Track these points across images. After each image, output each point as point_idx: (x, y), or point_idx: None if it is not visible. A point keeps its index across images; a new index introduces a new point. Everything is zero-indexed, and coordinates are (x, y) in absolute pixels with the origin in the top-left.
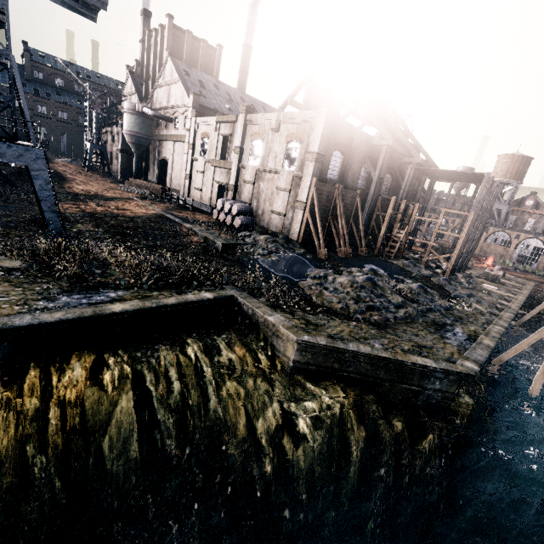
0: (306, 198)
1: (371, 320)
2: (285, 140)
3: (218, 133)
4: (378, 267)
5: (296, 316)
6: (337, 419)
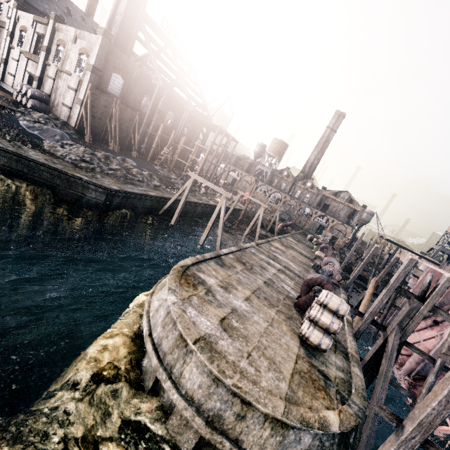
0: (83, 97)
1: (78, 164)
2: (78, 51)
3: (35, 31)
4: (135, 162)
5: (11, 143)
6: (12, 194)
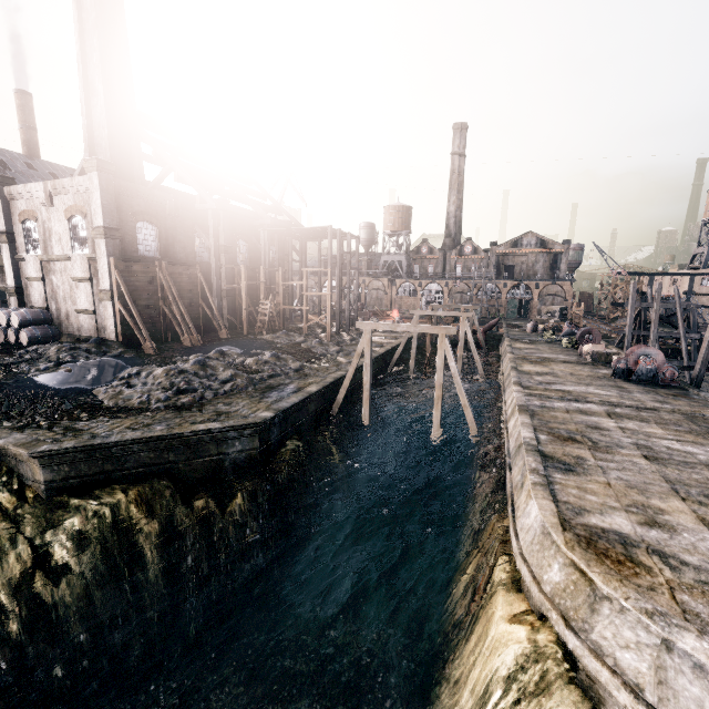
0: (110, 285)
1: (177, 404)
2: (64, 216)
3: None
4: (236, 347)
5: (55, 429)
6: (110, 526)
